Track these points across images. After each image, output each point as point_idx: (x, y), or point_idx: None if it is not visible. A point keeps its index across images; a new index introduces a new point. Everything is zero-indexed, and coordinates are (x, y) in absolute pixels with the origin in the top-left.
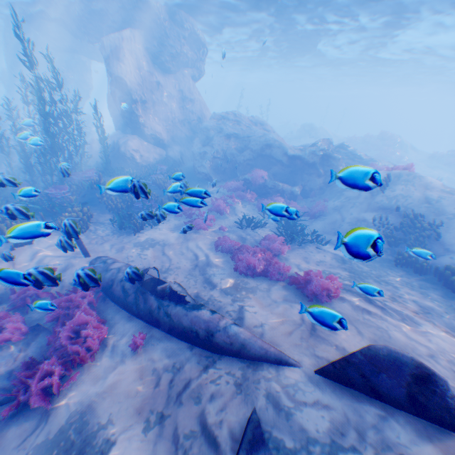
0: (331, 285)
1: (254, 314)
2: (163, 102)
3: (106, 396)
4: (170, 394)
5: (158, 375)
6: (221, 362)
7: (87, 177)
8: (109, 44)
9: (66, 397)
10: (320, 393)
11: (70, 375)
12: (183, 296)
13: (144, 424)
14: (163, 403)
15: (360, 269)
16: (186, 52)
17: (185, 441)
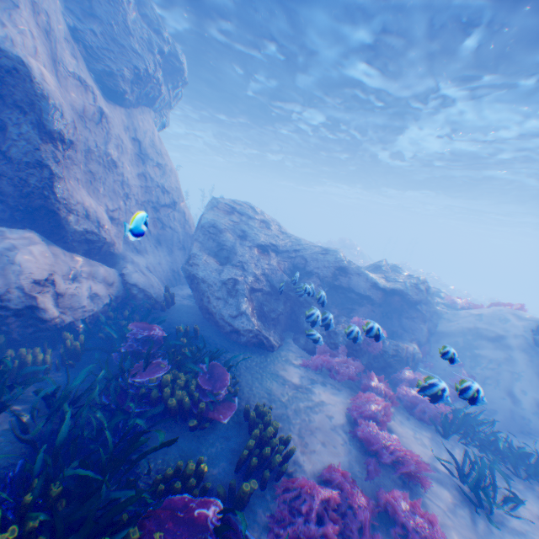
0: None
1: None
2: (110, 155)
3: None
4: None
5: None
6: None
7: None
8: None
9: None
10: None
11: None
12: None
13: None
14: None
15: None
16: (160, 78)
17: None
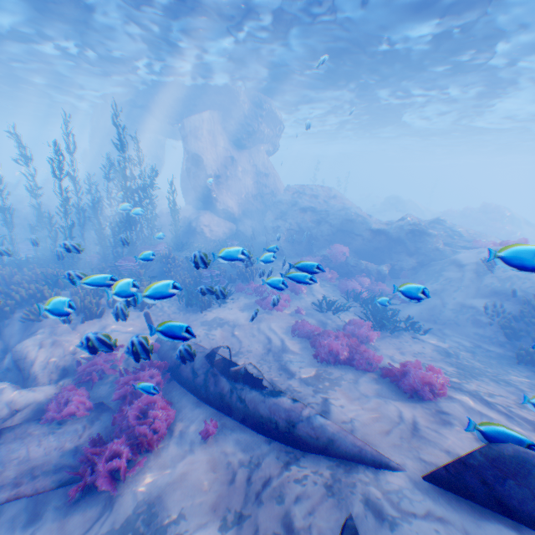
0: (435, 380)
1: (340, 408)
2: (236, 176)
3: (176, 487)
4: (248, 491)
5: (232, 468)
6: (305, 460)
7: (156, 250)
8: (189, 125)
9: (132, 484)
10: (432, 503)
11: (136, 460)
12: (258, 381)
13: (220, 521)
14: (241, 500)
15: (470, 365)
16: (262, 129)
17: None
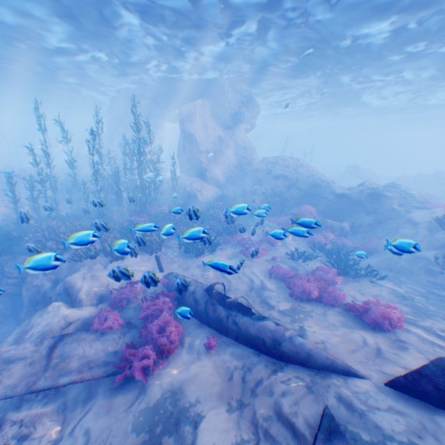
0: (393, 315)
1: (313, 333)
2: (221, 150)
3: (190, 381)
4: (245, 387)
5: (231, 371)
6: (288, 368)
7: (161, 209)
8: (185, 110)
9: (157, 378)
10: (392, 402)
11: (159, 362)
12: (247, 309)
13: (226, 405)
14: (240, 393)
15: (424, 307)
16: (242, 112)
17: (265, 422)
